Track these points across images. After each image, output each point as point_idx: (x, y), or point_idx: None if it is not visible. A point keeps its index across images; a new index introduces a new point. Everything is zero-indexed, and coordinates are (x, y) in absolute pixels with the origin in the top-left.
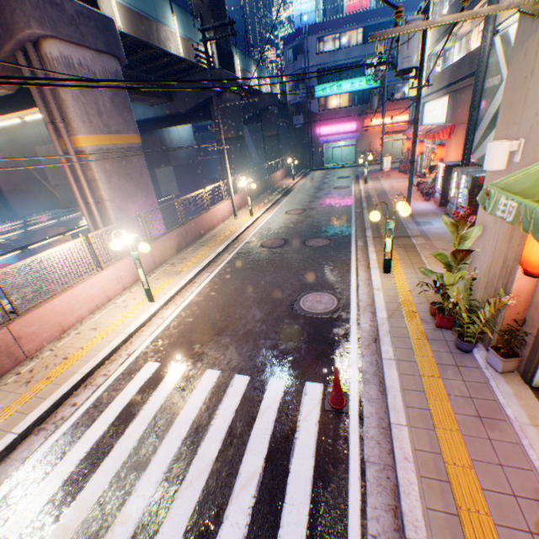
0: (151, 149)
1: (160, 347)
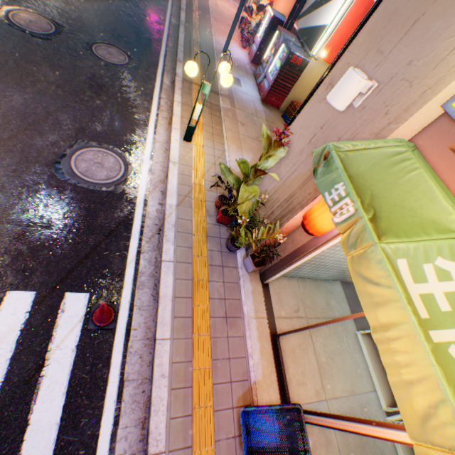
0: None
1: None
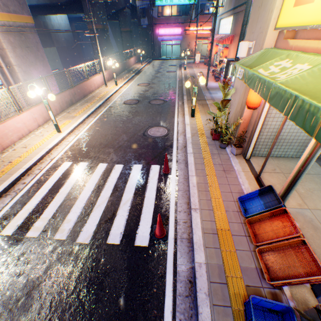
0: (37, 31)
1: (70, 155)
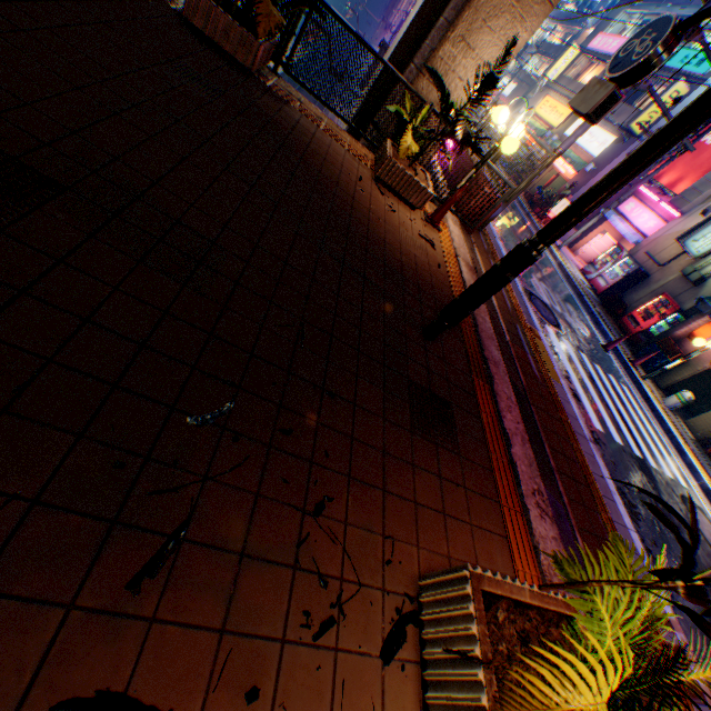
0: None
1: None
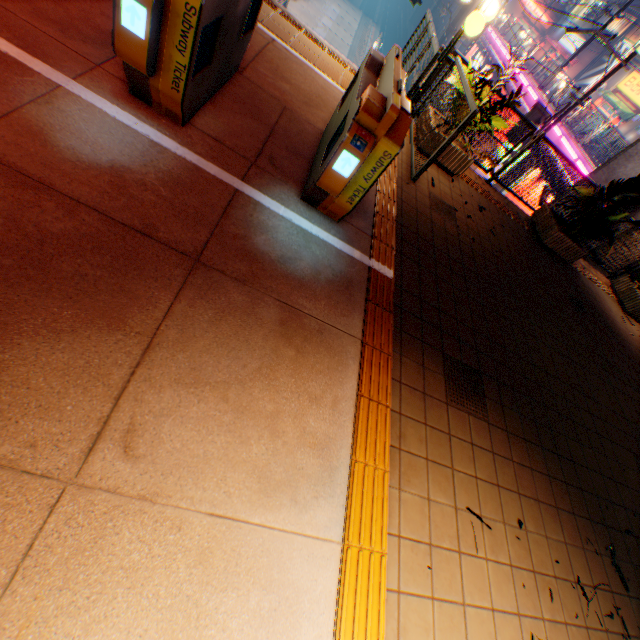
0: None
1: None
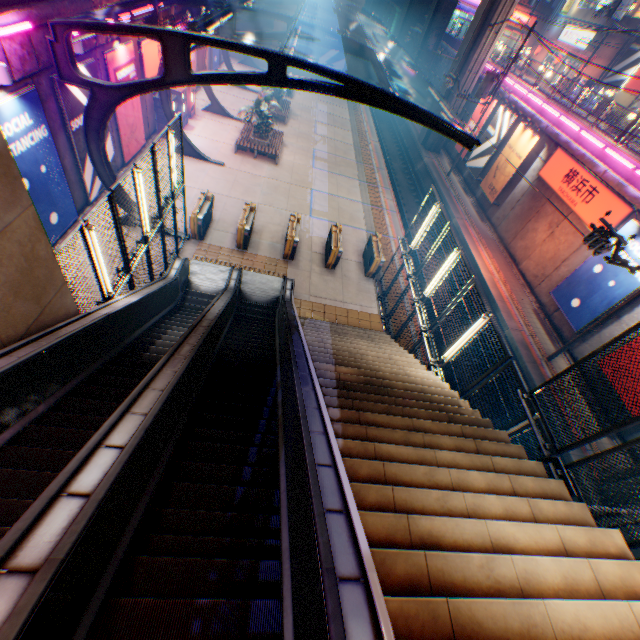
0: None
1: None
